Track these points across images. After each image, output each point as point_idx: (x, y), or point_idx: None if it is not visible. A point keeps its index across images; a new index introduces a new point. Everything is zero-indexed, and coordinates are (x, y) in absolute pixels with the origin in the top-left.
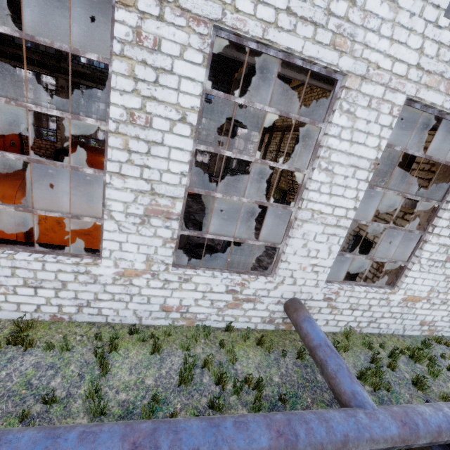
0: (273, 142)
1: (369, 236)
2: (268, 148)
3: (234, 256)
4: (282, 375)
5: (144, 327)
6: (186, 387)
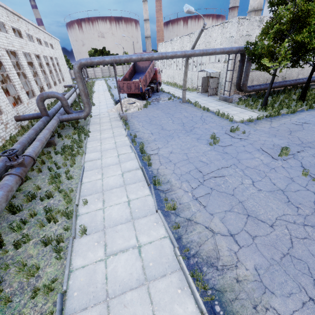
0: None
1: None
2: None
3: None
4: None
5: None
6: None
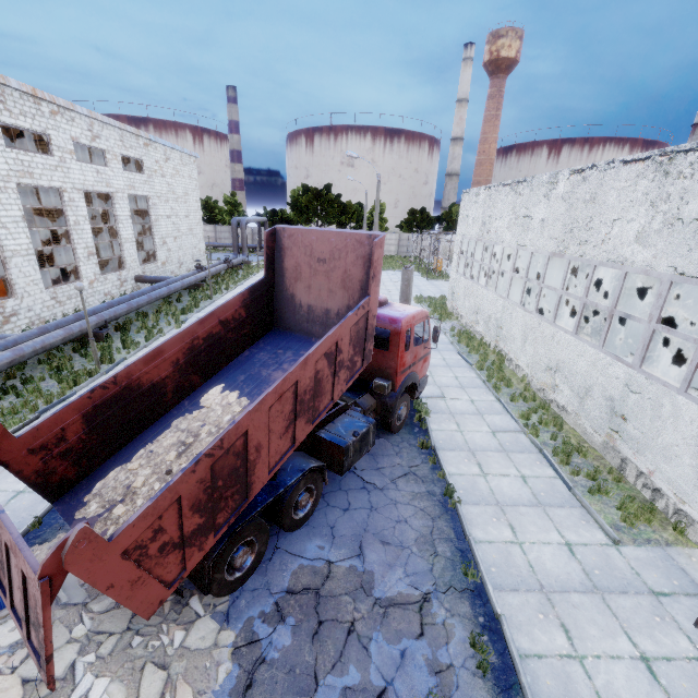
0: None
1: None
2: None
3: None
4: None
5: None
6: None
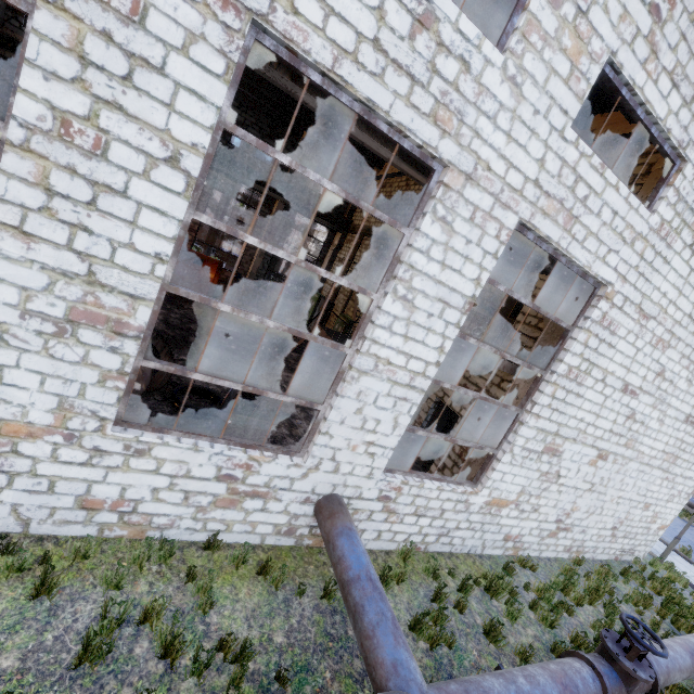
0: (345, 246)
1: (455, 406)
2: (338, 253)
3: (248, 414)
4: (291, 630)
5: (32, 540)
6: (93, 669)
